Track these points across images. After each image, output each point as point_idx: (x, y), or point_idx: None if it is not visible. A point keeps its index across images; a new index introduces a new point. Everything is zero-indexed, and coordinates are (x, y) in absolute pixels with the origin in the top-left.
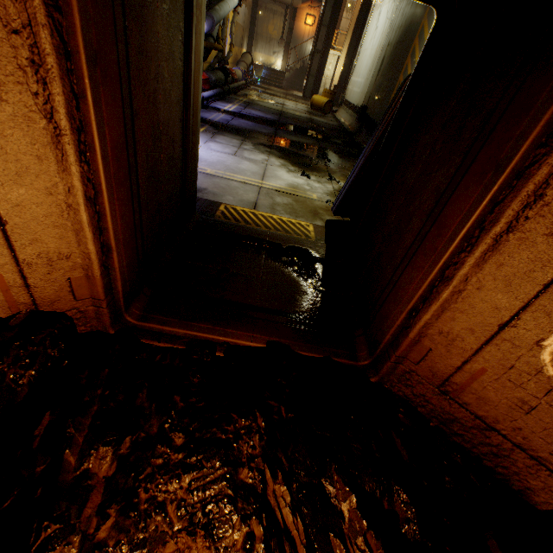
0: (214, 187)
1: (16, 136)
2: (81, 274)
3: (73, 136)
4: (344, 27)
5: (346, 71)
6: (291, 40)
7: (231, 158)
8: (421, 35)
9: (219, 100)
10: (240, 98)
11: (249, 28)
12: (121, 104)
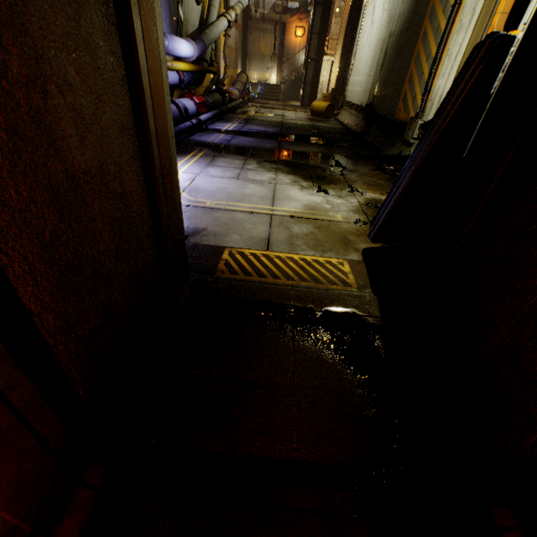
0: (215, 225)
1: None
2: None
3: None
4: (334, 32)
5: (342, 73)
6: (283, 53)
7: (233, 183)
8: (432, 15)
9: (217, 121)
10: (239, 115)
11: (241, 49)
12: None
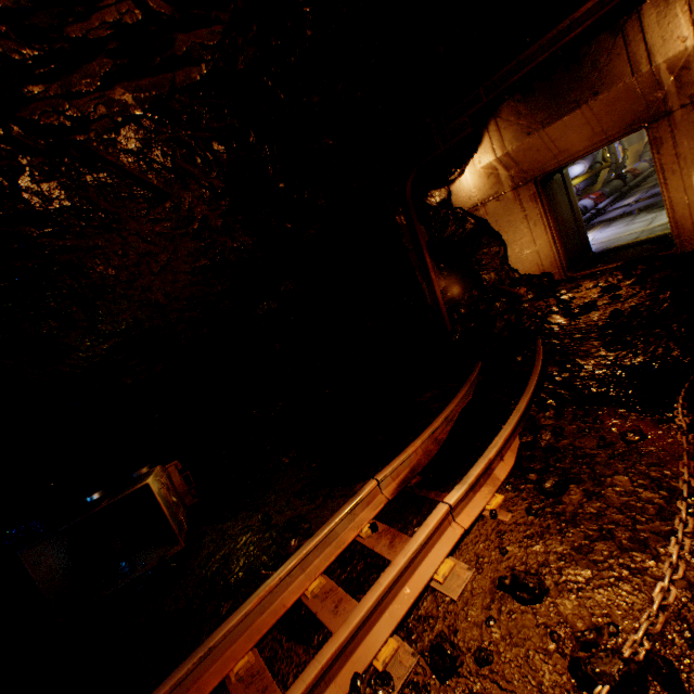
0: (606, 244)
1: (538, 231)
2: (553, 260)
3: (547, 226)
4: None
5: None
6: None
7: (621, 229)
8: None
9: (616, 202)
10: (643, 187)
11: None
12: (554, 217)
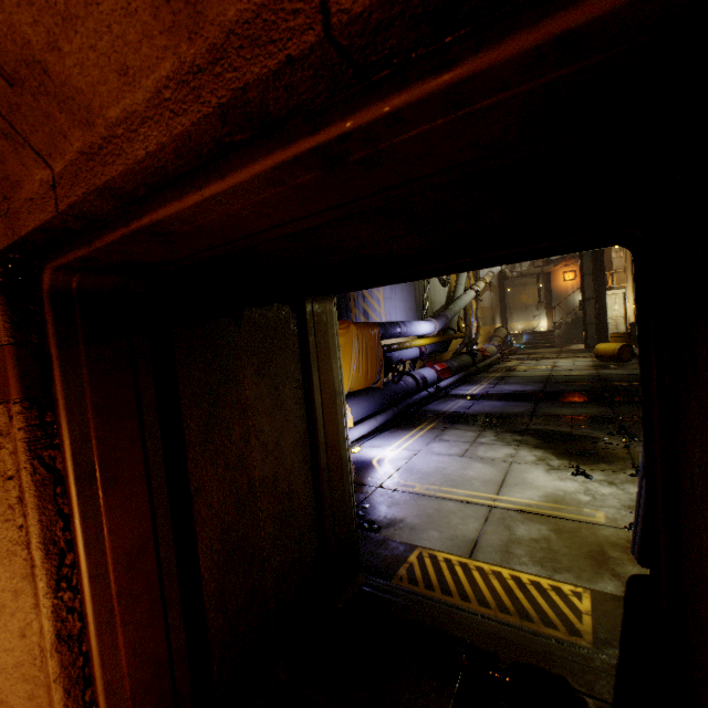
0: (415, 516)
1: None
2: None
3: (49, 563)
4: (618, 265)
5: None
6: (551, 299)
7: (455, 461)
8: None
9: (462, 384)
10: (491, 374)
11: (499, 305)
12: (147, 498)
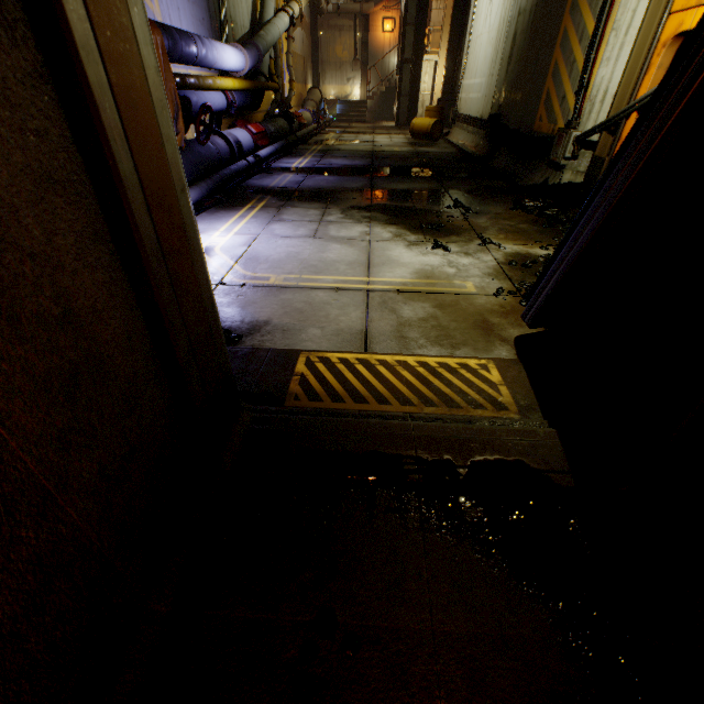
0: (284, 314)
1: None
2: None
3: None
4: (436, 21)
5: (451, 77)
6: (368, 57)
7: (308, 244)
8: None
9: (283, 157)
10: (313, 146)
11: (311, 57)
12: None
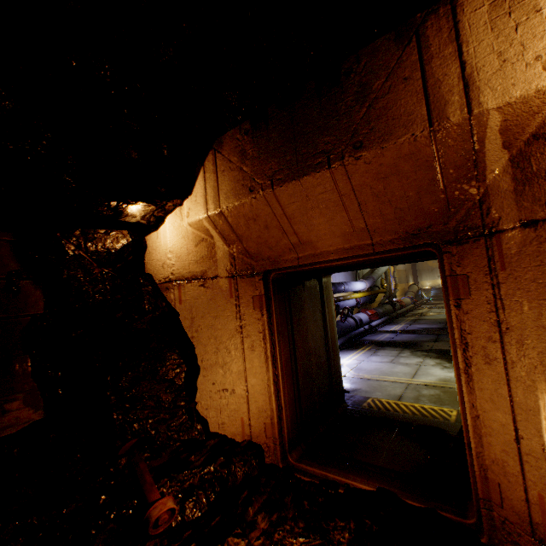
0: (367, 387)
1: (256, 360)
2: (269, 421)
3: (271, 358)
4: None
5: None
6: None
7: (386, 365)
8: None
9: (386, 324)
10: (407, 317)
11: (411, 268)
12: (288, 344)
